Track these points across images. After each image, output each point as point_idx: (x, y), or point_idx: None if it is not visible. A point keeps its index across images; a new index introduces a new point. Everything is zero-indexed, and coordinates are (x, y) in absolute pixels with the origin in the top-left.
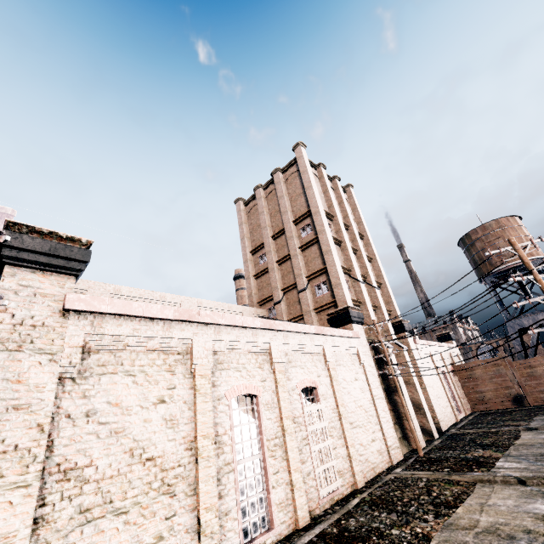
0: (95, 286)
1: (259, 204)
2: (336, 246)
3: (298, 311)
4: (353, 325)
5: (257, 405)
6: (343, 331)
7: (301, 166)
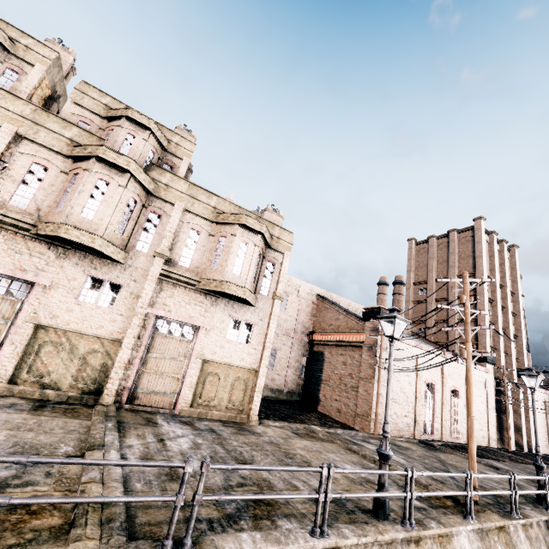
0: (342, 300)
1: (430, 250)
2: (488, 303)
3: (444, 338)
4: (487, 364)
5: (434, 389)
6: (480, 367)
7: (477, 236)
